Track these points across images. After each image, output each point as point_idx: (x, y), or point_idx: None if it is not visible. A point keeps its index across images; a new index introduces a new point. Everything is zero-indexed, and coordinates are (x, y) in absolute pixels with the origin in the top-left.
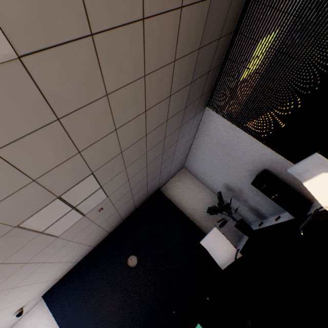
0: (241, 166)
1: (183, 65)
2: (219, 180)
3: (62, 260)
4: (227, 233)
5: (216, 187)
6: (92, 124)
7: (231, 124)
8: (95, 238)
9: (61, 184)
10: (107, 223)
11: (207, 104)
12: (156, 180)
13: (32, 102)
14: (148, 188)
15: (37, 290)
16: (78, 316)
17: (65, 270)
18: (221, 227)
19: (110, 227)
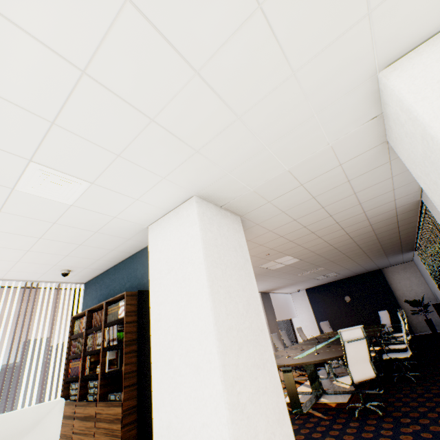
0: (436, 291)
1: (375, 256)
2: (430, 287)
3: (316, 283)
4: (424, 321)
5: (431, 289)
6: (336, 268)
7: (425, 269)
8: (330, 280)
9: (324, 274)
10: (338, 277)
11: (414, 250)
12: (374, 267)
13: (324, 270)
14: (368, 270)
15: (305, 287)
16: (317, 304)
17: (315, 285)
18: (421, 315)
19: (339, 278)
